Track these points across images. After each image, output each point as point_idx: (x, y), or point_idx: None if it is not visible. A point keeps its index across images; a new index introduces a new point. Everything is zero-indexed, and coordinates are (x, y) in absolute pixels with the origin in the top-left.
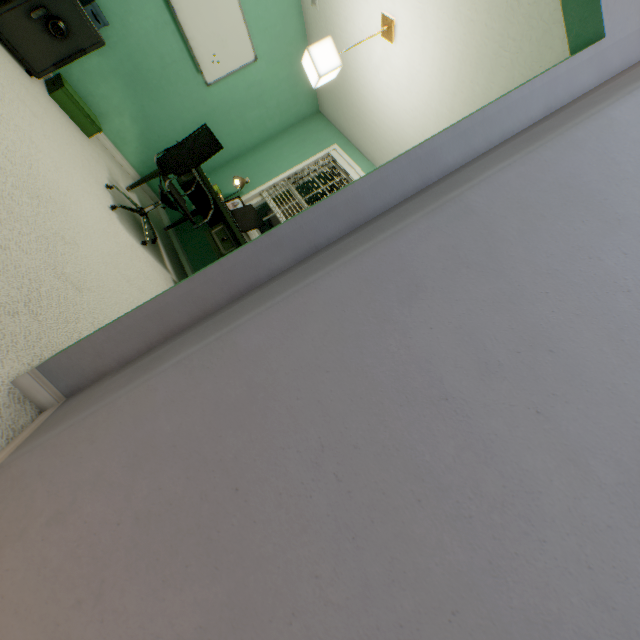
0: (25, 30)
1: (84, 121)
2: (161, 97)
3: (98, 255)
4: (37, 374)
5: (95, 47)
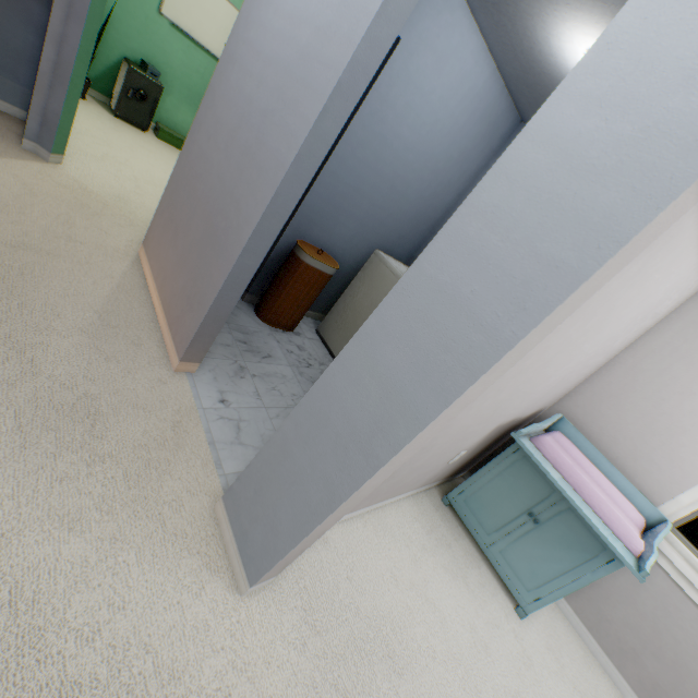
0: (131, 108)
1: (178, 144)
2: None
3: None
4: None
5: (161, 94)
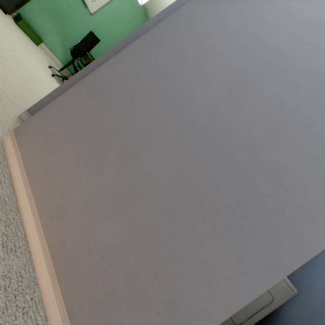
0: None
1: (34, 37)
2: (69, 23)
3: (48, 91)
4: (27, 113)
5: None
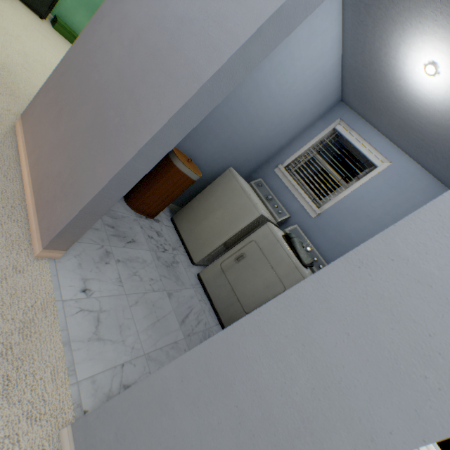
0: None
1: (73, 40)
2: None
3: None
4: None
5: None
